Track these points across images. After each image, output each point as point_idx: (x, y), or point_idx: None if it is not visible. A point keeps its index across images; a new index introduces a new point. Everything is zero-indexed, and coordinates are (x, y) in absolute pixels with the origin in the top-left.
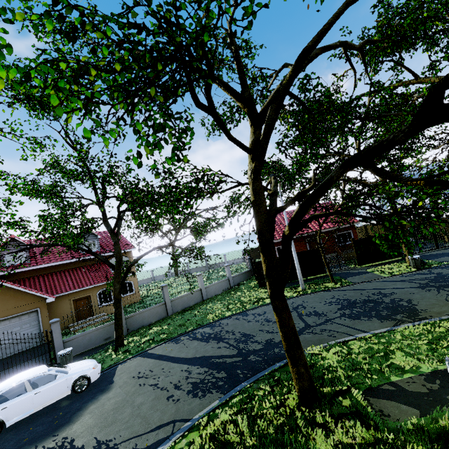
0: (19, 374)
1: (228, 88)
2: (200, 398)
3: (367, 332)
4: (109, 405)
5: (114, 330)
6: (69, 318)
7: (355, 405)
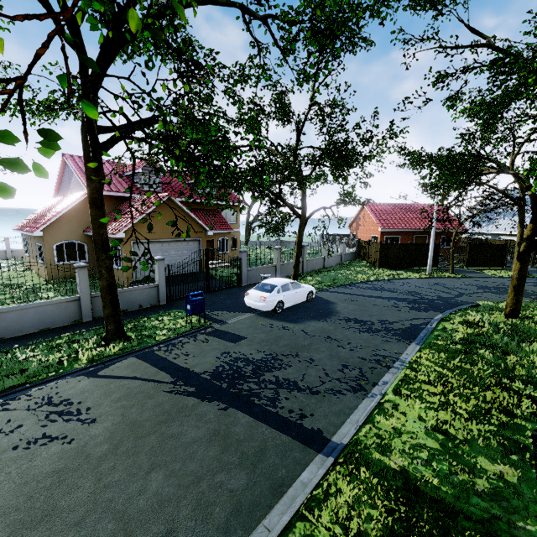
0: (274, 279)
1: None
2: (425, 312)
3: None
4: (352, 309)
5: (293, 270)
6: None
7: None
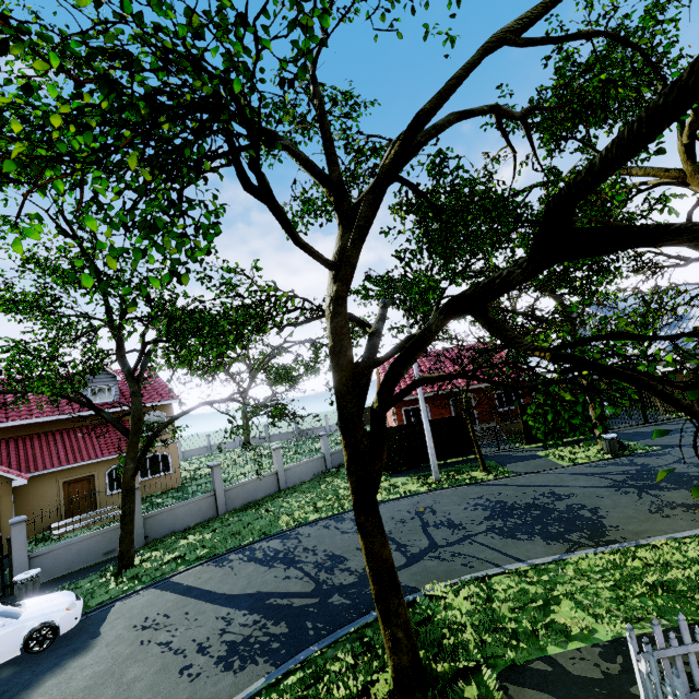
0: None
1: (305, 163)
2: (235, 672)
3: (524, 562)
4: (80, 679)
5: (119, 540)
6: (54, 513)
7: (484, 698)
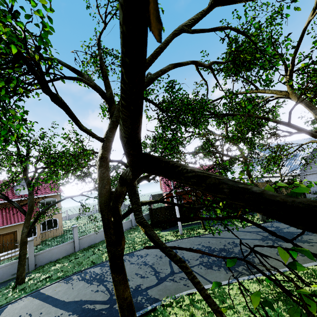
0: None
1: (93, 87)
2: None
3: None
4: None
5: (17, 269)
6: None
7: None
